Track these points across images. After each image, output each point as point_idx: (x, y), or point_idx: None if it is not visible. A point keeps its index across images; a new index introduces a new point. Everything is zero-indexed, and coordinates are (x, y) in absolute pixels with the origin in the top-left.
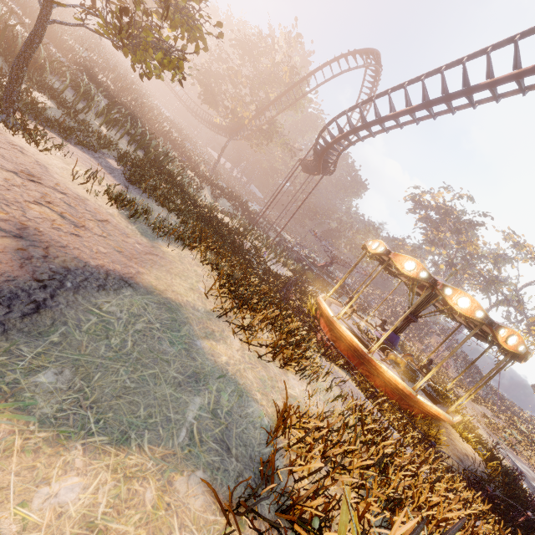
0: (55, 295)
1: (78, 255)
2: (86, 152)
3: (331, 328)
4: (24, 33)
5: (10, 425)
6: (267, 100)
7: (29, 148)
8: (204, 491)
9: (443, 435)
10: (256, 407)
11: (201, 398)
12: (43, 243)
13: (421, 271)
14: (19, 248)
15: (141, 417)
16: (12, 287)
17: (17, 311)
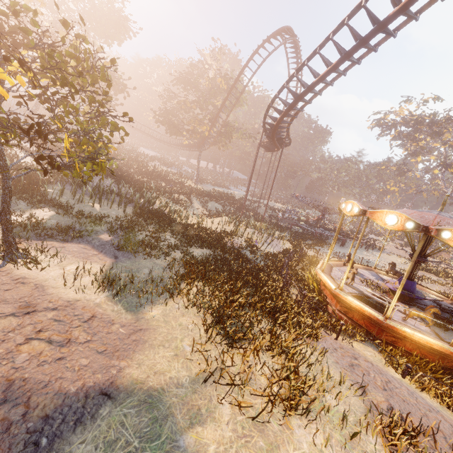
0: None
1: (60, 387)
2: (81, 242)
3: (338, 300)
4: (31, 163)
5: None
6: (216, 109)
7: (31, 273)
8: None
9: None
10: None
11: None
12: (26, 395)
13: (406, 222)
14: (0, 420)
15: None
16: None
17: None
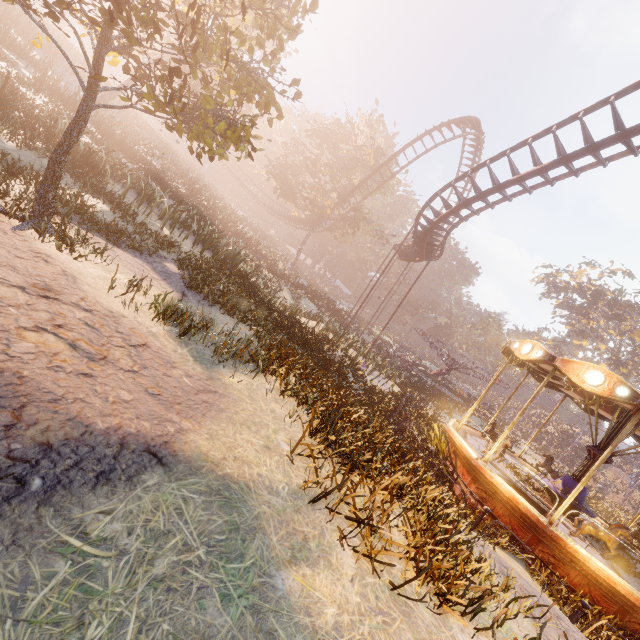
0: None
1: (79, 412)
2: (138, 256)
3: (475, 477)
4: (92, 145)
5: None
6: (350, 186)
7: (60, 255)
8: None
9: None
10: None
11: None
12: (19, 399)
13: (617, 386)
14: None
15: None
16: None
17: None
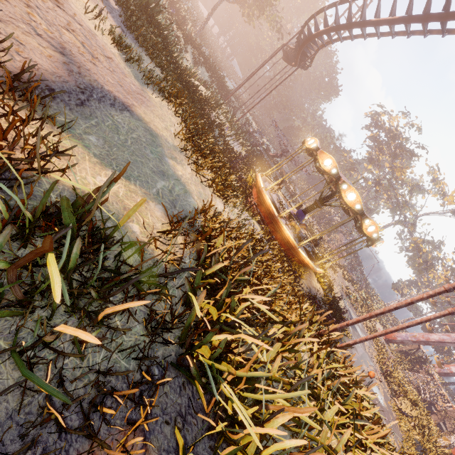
0: (89, 100)
1: (97, 79)
2: None
3: (259, 196)
4: None
5: (83, 150)
6: None
7: None
8: (161, 212)
9: (306, 276)
10: (193, 201)
11: (164, 183)
12: (76, 63)
13: (334, 168)
14: (65, 62)
15: (135, 175)
16: (68, 87)
17: (73, 101)
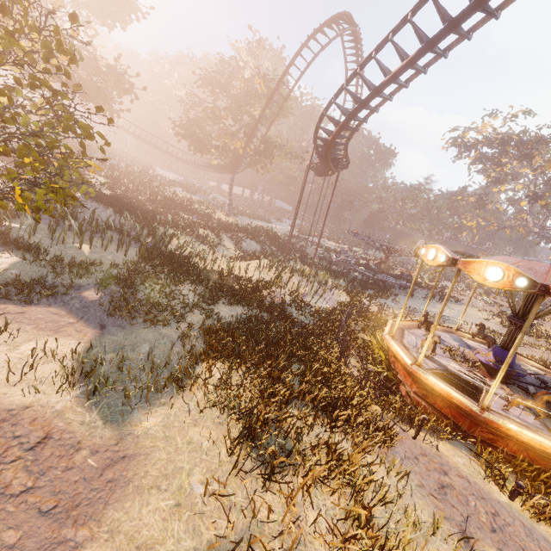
0: None
1: None
2: (53, 303)
3: (415, 378)
4: None
5: None
6: (253, 120)
7: None
8: None
9: None
10: None
11: None
12: None
13: (516, 277)
14: None
15: None
16: None
17: None
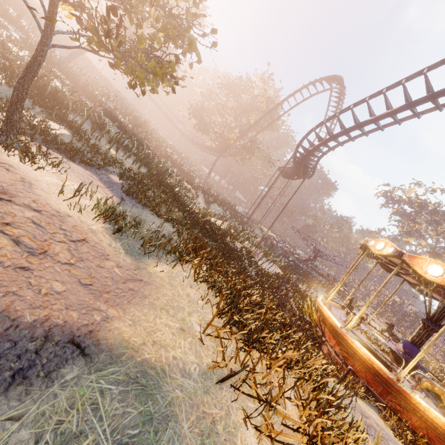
0: None
1: (8, 306)
2: (89, 169)
3: (339, 341)
4: (61, 88)
5: None
6: (248, 124)
7: (21, 166)
8: None
9: None
10: None
11: None
12: None
13: None
14: None
15: None
16: None
17: None
